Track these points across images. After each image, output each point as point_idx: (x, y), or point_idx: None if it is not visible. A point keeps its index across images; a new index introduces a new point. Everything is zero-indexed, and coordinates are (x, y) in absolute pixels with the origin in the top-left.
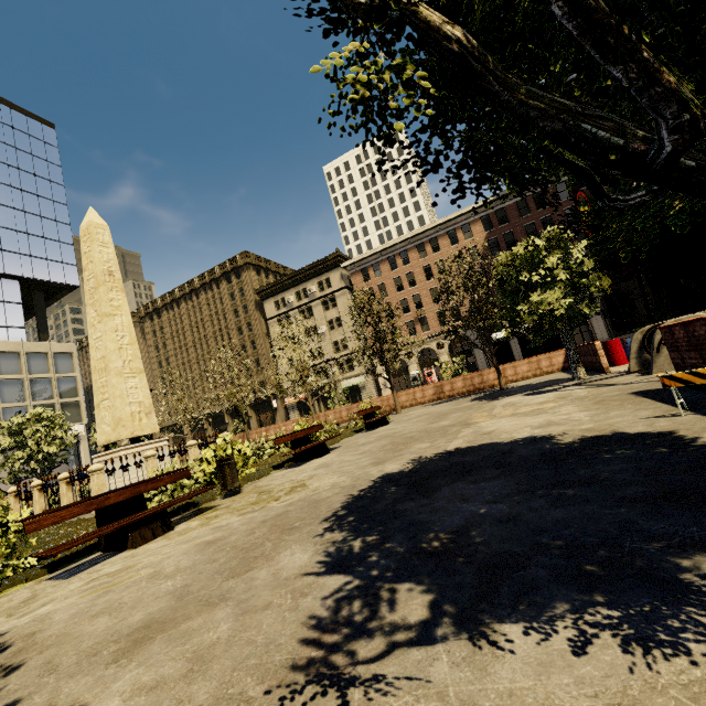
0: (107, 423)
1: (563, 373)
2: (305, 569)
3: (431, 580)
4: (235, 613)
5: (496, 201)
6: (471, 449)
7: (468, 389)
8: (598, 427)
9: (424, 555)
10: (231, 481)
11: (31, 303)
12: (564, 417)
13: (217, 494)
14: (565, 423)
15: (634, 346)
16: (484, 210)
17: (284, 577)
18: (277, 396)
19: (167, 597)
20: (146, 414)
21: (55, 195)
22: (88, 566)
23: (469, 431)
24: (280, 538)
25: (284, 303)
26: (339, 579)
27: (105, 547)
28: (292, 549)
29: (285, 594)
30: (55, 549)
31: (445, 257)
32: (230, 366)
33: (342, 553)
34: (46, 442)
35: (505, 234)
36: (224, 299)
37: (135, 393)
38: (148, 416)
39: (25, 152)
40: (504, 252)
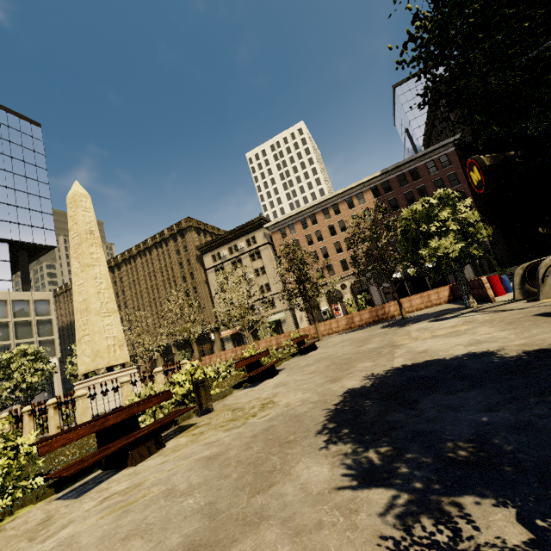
0: (87, 354)
1: (450, 304)
2: (334, 483)
3: (494, 492)
4: (287, 534)
5: (382, 175)
6: (419, 365)
7: (373, 320)
8: (532, 342)
9: (459, 465)
10: (205, 401)
11: (17, 261)
12: (487, 336)
13: (191, 413)
14: (493, 340)
15: (517, 280)
16: (373, 182)
17: (315, 492)
18: (214, 330)
19: (196, 516)
20: (119, 346)
21: (39, 177)
22: (94, 484)
23: (403, 351)
24: (283, 452)
25: (219, 257)
26: (382, 493)
27: (105, 465)
28: (305, 463)
29: (330, 510)
30: (67, 470)
31: (344, 218)
32: (181, 306)
33: (363, 465)
34: (30, 374)
35: (390, 200)
36: (171, 254)
37: (110, 329)
38: (121, 348)
39: (17, 145)
40: (405, 209)
